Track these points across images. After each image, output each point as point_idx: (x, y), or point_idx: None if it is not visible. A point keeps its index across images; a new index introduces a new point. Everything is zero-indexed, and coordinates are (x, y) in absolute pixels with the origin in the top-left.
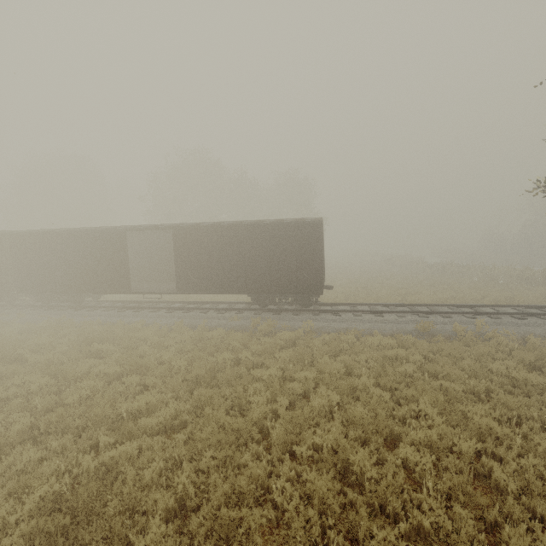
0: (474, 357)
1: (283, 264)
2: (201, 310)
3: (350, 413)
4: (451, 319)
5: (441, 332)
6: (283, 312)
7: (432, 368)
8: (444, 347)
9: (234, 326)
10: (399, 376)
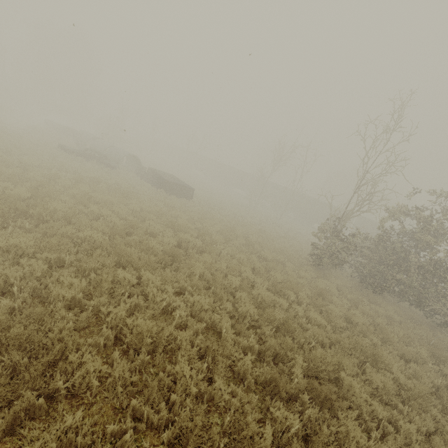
0: None
1: None
2: None
3: None
4: None
5: None
6: None
7: None
8: None
9: None
10: None
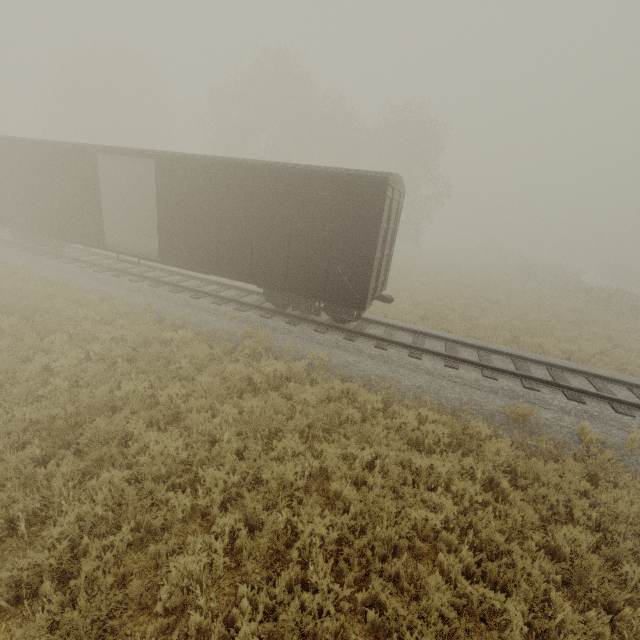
0: (597, 515)
1: (310, 247)
2: (196, 293)
3: (235, 613)
4: (582, 406)
5: (550, 429)
6: (305, 322)
7: (485, 531)
8: (539, 472)
9: (217, 329)
10: (405, 531)
